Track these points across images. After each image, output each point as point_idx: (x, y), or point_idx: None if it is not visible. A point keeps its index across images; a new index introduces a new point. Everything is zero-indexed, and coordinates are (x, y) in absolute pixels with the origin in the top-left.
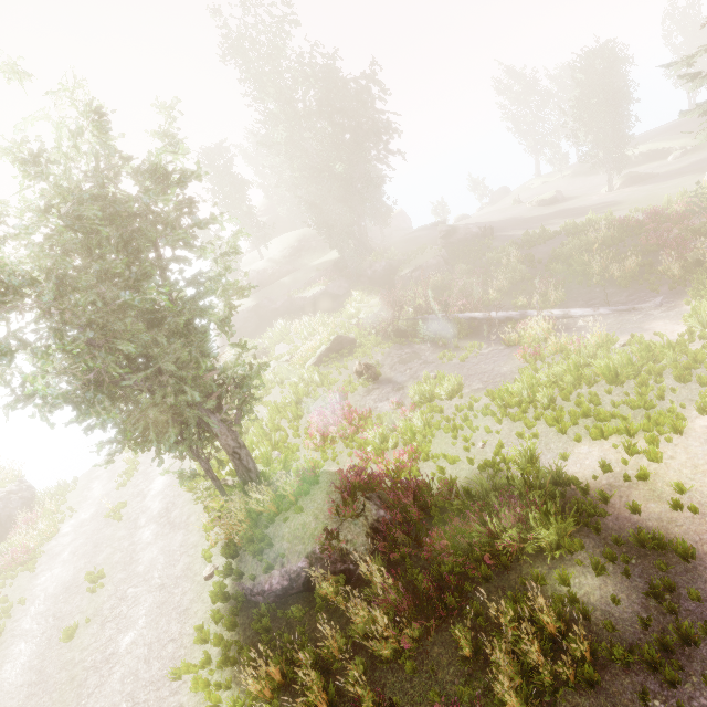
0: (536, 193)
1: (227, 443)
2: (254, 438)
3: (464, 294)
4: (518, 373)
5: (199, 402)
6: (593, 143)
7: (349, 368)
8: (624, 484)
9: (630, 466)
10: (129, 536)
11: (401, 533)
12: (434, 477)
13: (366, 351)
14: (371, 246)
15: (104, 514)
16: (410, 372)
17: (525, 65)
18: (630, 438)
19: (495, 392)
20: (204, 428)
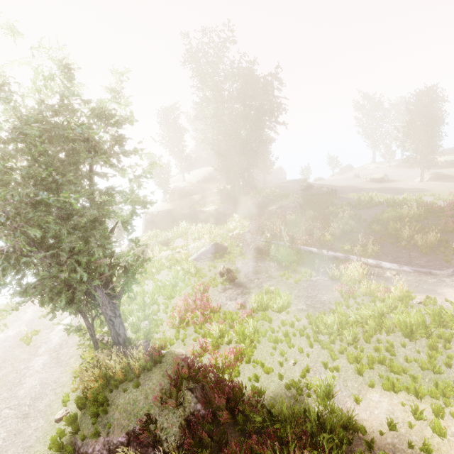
0: (370, 173)
1: (105, 312)
2: (136, 306)
3: (308, 232)
4: (334, 304)
5: (89, 279)
6: (414, 148)
7: (217, 267)
8: (407, 450)
9: (414, 431)
10: (28, 360)
11: (206, 435)
12: (250, 381)
13: (231, 258)
14: (255, 186)
15: (22, 335)
16: (257, 281)
17: (375, 93)
18: (417, 399)
19: (313, 317)
20: (92, 297)
